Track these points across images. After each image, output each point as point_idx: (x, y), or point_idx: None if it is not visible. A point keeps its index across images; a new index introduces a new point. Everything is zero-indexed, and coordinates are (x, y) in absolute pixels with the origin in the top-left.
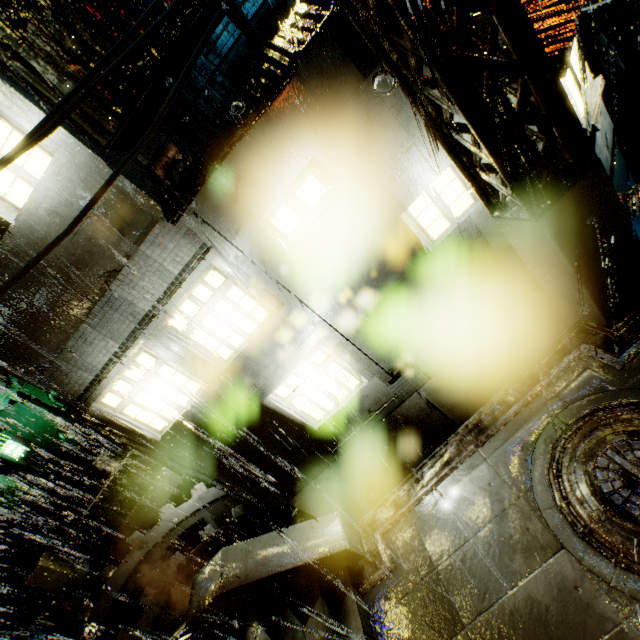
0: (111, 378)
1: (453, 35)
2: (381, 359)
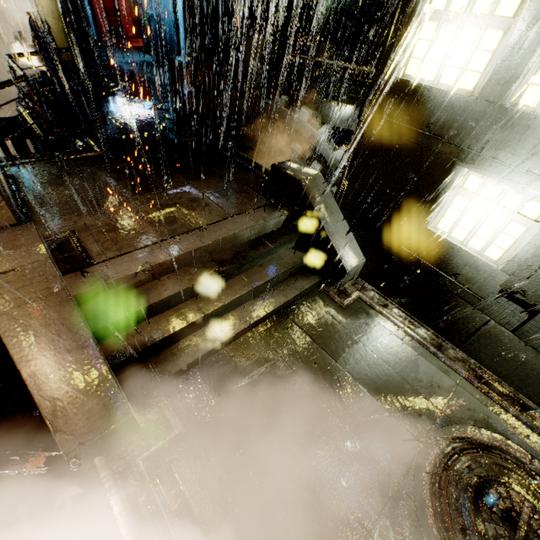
0: None
1: None
2: (538, 279)
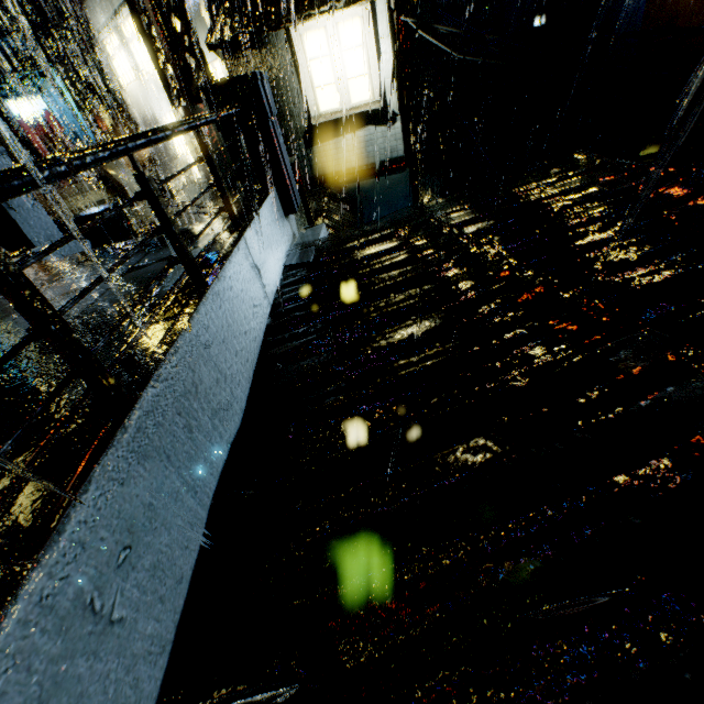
0: (104, 34)
1: None
2: None
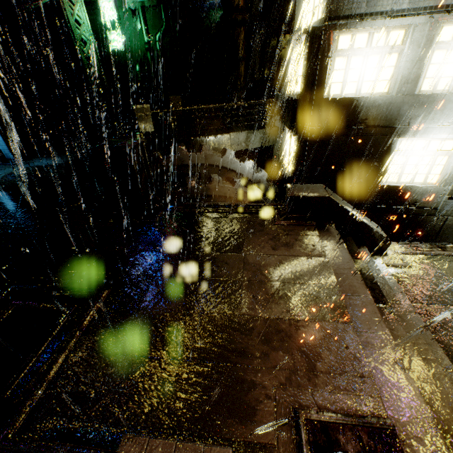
0: (372, 25)
1: None
2: None
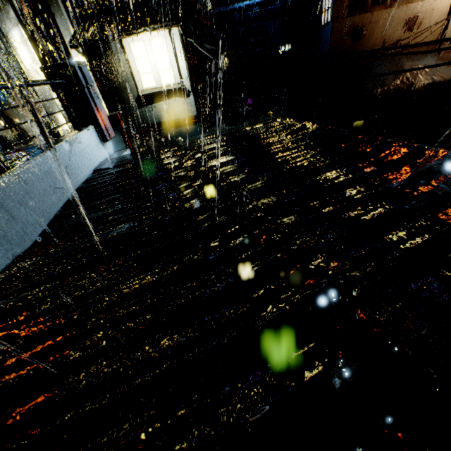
0: (11, 35)
1: (16, 5)
2: None
